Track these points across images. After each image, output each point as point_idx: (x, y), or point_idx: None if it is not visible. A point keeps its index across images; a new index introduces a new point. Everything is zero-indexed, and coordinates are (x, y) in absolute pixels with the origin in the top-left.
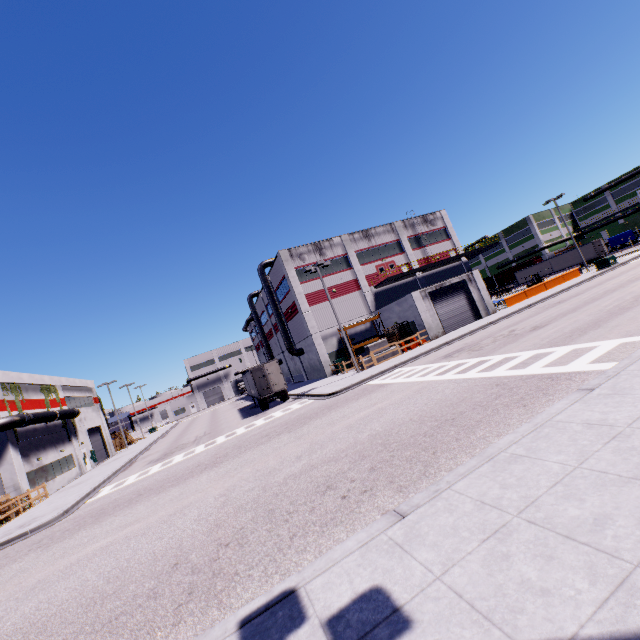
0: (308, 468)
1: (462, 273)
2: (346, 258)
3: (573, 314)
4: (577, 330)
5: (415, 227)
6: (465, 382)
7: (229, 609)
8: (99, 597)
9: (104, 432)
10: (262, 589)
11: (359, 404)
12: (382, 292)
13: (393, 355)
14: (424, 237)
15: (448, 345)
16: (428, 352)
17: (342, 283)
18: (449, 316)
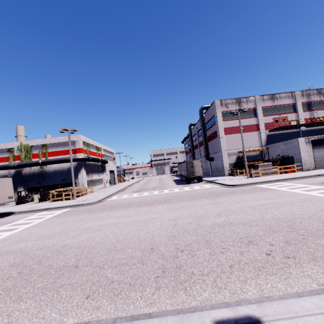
0: (228, 223)
1: None
2: (254, 110)
3: None
4: None
5: (310, 96)
6: None
7: (193, 298)
8: (113, 248)
9: (115, 173)
10: (216, 296)
11: (255, 196)
12: (273, 135)
13: (273, 173)
14: (315, 104)
15: (320, 176)
16: (303, 177)
17: (248, 125)
18: (322, 158)
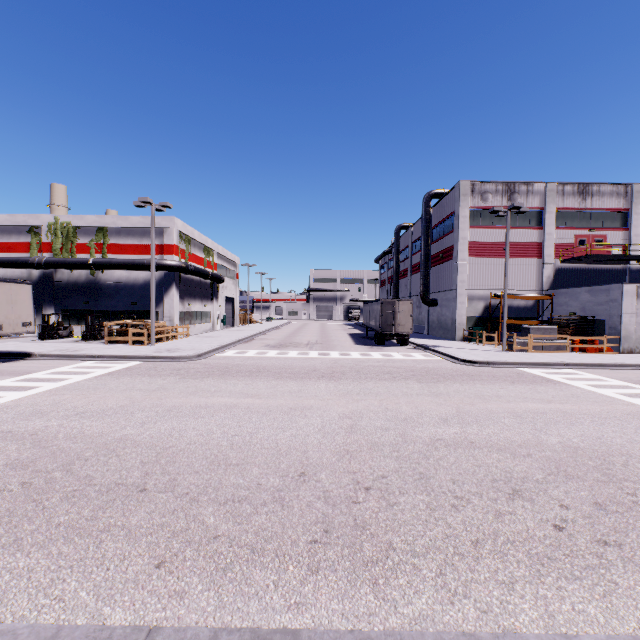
0: (465, 442)
1: None
2: (540, 213)
3: None
4: None
5: None
6: None
7: (393, 609)
8: (223, 460)
9: (235, 304)
10: (446, 612)
11: (519, 390)
12: (568, 270)
13: (557, 349)
14: None
15: None
16: (620, 366)
17: (520, 243)
18: None
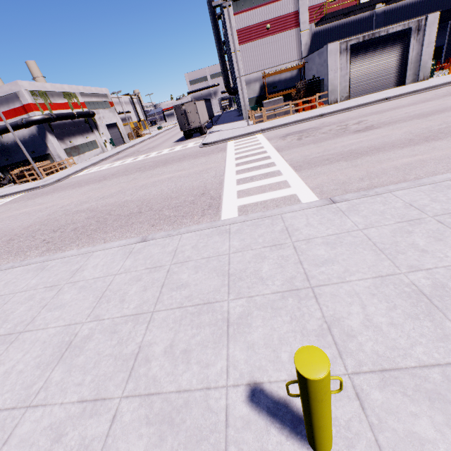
0: (84, 210)
1: (445, 8)
2: None
3: (413, 122)
4: (347, 153)
5: None
6: (214, 178)
7: None
8: None
9: (120, 127)
10: None
11: (183, 165)
12: (323, 32)
13: (285, 114)
14: None
15: (320, 118)
16: (298, 122)
17: (279, 16)
18: (365, 78)
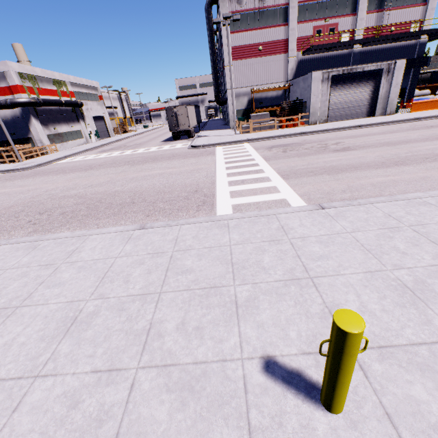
0: (72, 196)
1: (409, 57)
2: (286, 9)
3: (384, 148)
4: (329, 168)
5: None
6: (206, 178)
7: None
8: None
9: (107, 121)
10: None
11: (174, 163)
12: (307, 61)
13: (269, 128)
14: None
15: (302, 136)
16: (282, 136)
17: (271, 41)
18: (341, 106)
